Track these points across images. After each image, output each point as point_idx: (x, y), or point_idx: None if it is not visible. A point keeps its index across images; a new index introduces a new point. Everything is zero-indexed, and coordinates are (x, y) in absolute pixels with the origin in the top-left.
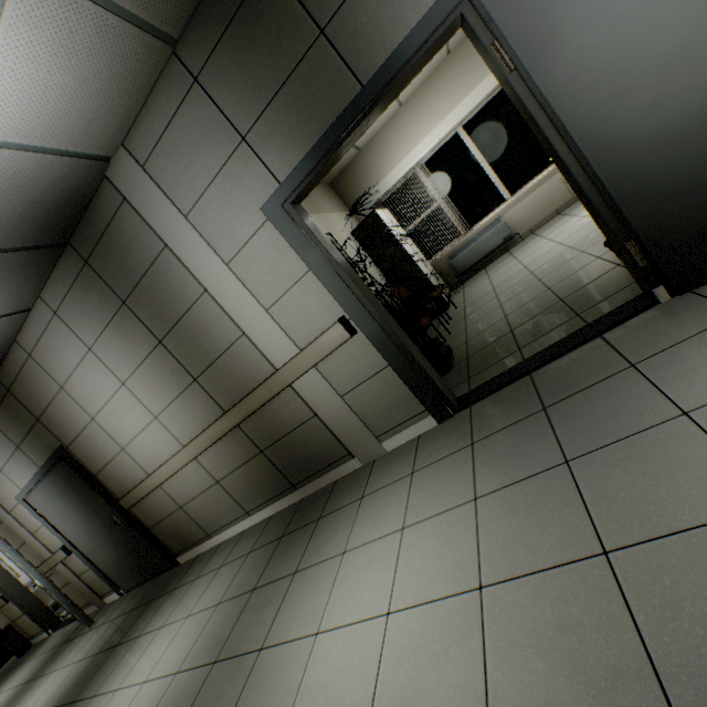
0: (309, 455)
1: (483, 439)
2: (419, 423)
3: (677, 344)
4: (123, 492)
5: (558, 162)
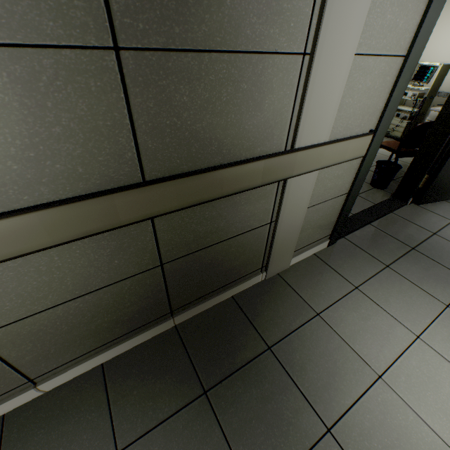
0: (225, 270)
1: (393, 263)
2: (321, 245)
3: (443, 228)
4: None
5: (446, 120)
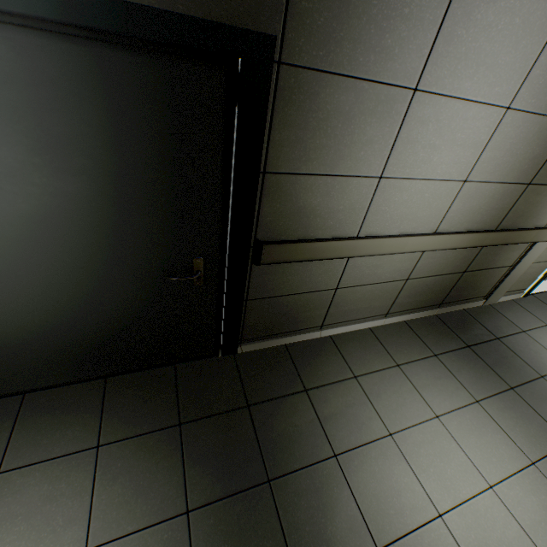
0: (474, 288)
1: None
2: (519, 294)
3: None
4: (280, 232)
5: None
